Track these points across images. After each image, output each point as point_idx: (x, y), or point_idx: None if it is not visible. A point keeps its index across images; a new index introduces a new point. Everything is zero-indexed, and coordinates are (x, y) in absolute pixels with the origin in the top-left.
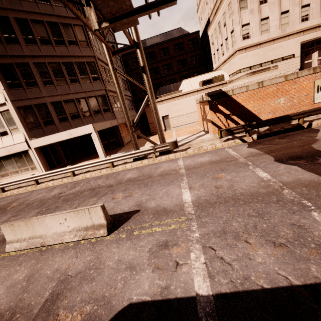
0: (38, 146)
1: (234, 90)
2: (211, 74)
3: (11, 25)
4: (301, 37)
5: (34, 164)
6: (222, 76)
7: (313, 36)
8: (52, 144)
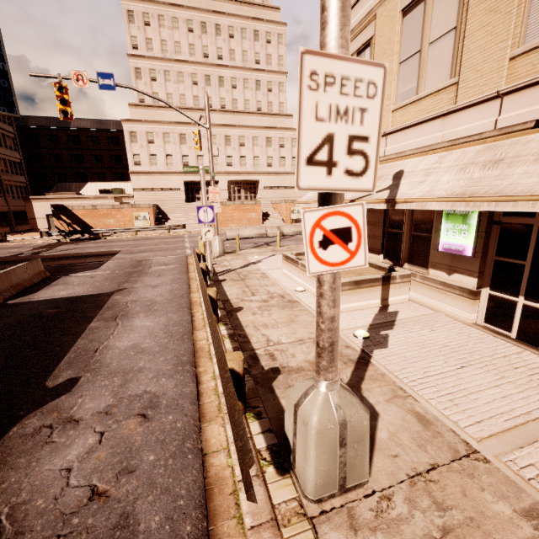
0: None
1: (74, 207)
2: (121, 184)
3: None
4: (184, 177)
5: None
6: (122, 190)
7: (193, 179)
8: None
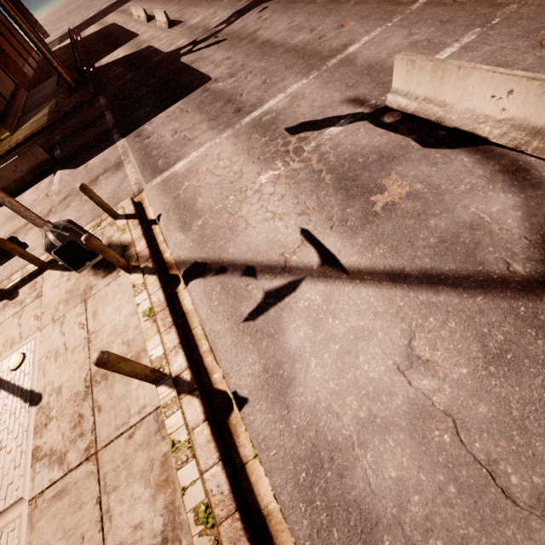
0: None
1: None
2: None
3: None
4: None
5: None
6: None
7: None
8: None
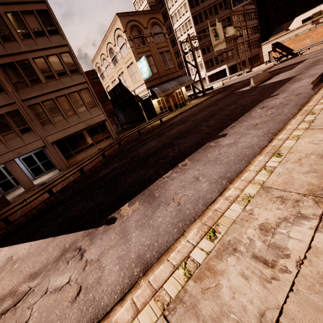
0: (208, 75)
1: (284, 40)
2: (320, 7)
3: (205, 31)
4: None
5: (206, 82)
6: (320, 12)
7: None
8: (212, 74)
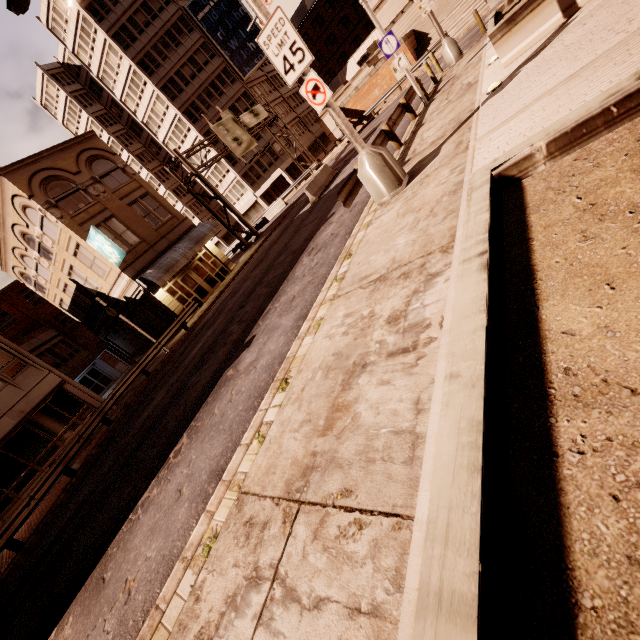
0: (261, 195)
1: (344, 102)
2: (373, 36)
3: None
4: None
5: (263, 208)
6: (375, 44)
7: None
8: (267, 191)
